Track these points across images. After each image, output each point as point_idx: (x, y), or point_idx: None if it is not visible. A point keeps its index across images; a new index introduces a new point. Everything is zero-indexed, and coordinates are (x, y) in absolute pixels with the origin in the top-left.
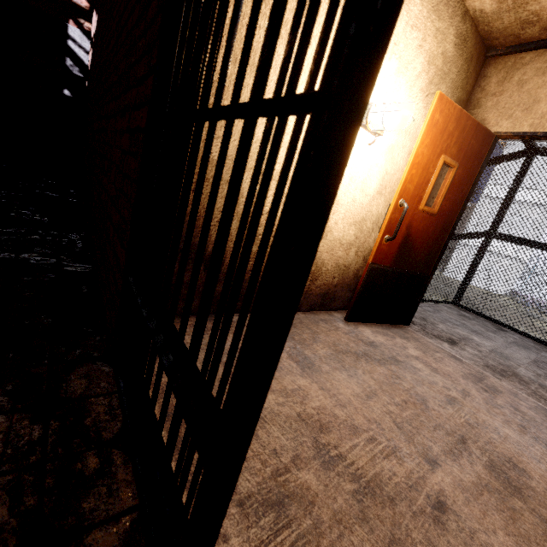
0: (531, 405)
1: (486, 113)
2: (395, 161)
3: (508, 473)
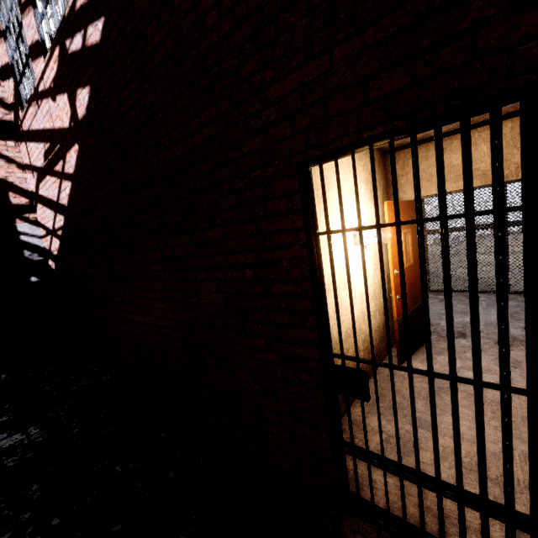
0: None
1: (404, 187)
2: (373, 245)
3: None
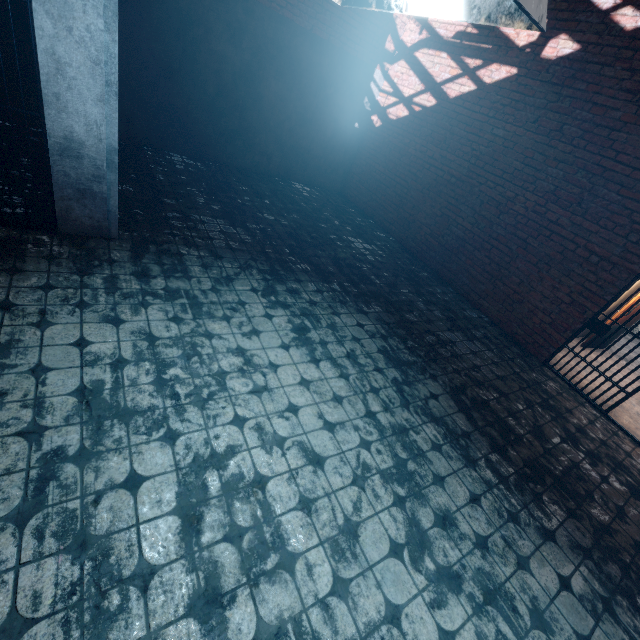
0: None
1: None
2: None
3: None
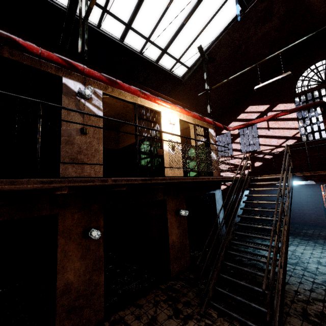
0: None
1: None
2: None
3: None
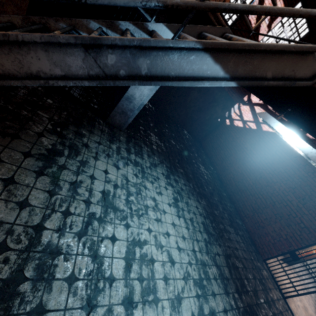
0: (311, 302)
1: None
2: None
3: (305, 308)
